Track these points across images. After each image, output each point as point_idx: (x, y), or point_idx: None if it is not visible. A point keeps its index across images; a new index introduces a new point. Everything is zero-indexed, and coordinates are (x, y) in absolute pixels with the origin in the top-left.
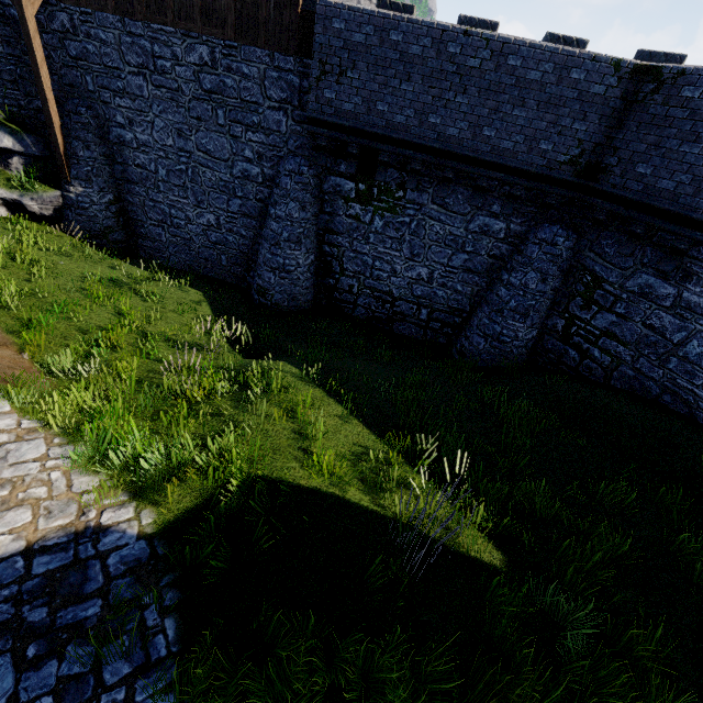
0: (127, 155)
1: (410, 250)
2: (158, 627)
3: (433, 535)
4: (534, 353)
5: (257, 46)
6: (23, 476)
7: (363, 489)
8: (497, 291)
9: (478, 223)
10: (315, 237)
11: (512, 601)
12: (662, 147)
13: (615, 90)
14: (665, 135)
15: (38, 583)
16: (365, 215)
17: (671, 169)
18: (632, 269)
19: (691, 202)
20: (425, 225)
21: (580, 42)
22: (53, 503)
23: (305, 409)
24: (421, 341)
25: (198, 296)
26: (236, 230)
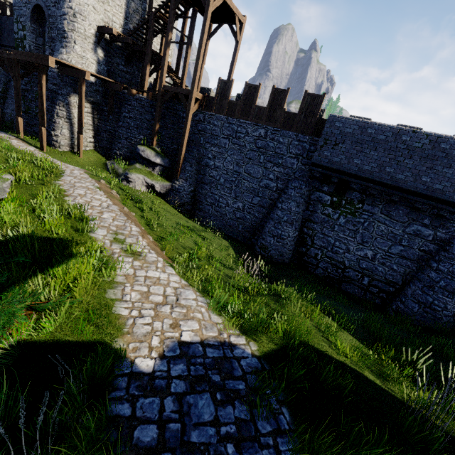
0: (207, 171)
1: (361, 238)
2: (279, 410)
3: None
4: None
5: (290, 131)
6: (190, 305)
7: (372, 374)
8: (427, 273)
9: (412, 228)
10: (300, 222)
11: None
12: None
13: None
14: None
15: (211, 361)
16: (334, 215)
17: None
18: None
19: None
20: (374, 225)
21: None
22: (206, 323)
23: (316, 315)
24: (361, 298)
25: (227, 243)
26: (252, 212)
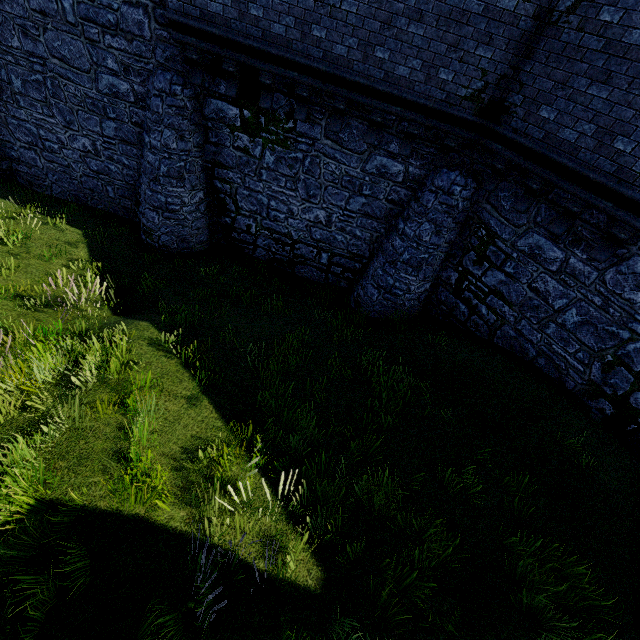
0: None
1: (306, 191)
2: None
3: (207, 600)
4: (428, 303)
5: None
6: None
7: (179, 502)
8: (392, 241)
9: (375, 164)
10: (202, 172)
11: (314, 635)
12: (570, 87)
13: (527, 5)
14: (574, 71)
15: None
16: (254, 148)
17: (576, 116)
18: (525, 227)
19: (590, 159)
20: (320, 163)
21: None
22: None
23: (143, 394)
24: (322, 285)
25: (75, 235)
26: (117, 158)
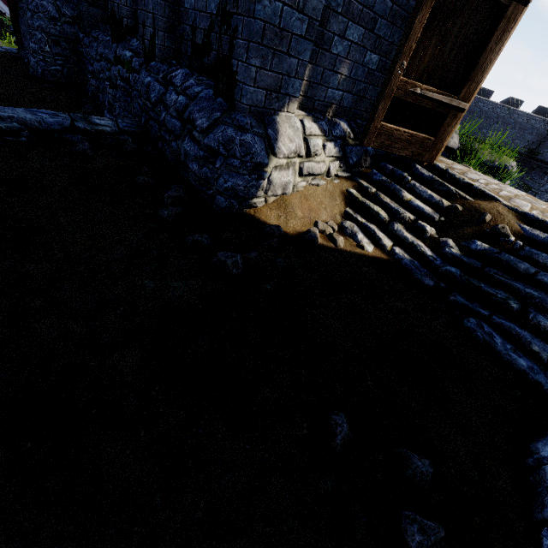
0: None
1: None
2: None
3: None
4: None
5: None
6: None
7: None
8: None
9: None
10: None
11: None
12: None
13: (545, 128)
14: None
15: None
16: None
17: None
18: (543, 184)
19: None
20: None
21: (521, 101)
22: None
23: None
24: None
25: None
26: None
